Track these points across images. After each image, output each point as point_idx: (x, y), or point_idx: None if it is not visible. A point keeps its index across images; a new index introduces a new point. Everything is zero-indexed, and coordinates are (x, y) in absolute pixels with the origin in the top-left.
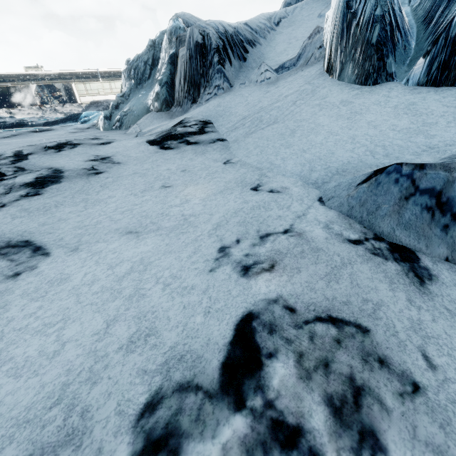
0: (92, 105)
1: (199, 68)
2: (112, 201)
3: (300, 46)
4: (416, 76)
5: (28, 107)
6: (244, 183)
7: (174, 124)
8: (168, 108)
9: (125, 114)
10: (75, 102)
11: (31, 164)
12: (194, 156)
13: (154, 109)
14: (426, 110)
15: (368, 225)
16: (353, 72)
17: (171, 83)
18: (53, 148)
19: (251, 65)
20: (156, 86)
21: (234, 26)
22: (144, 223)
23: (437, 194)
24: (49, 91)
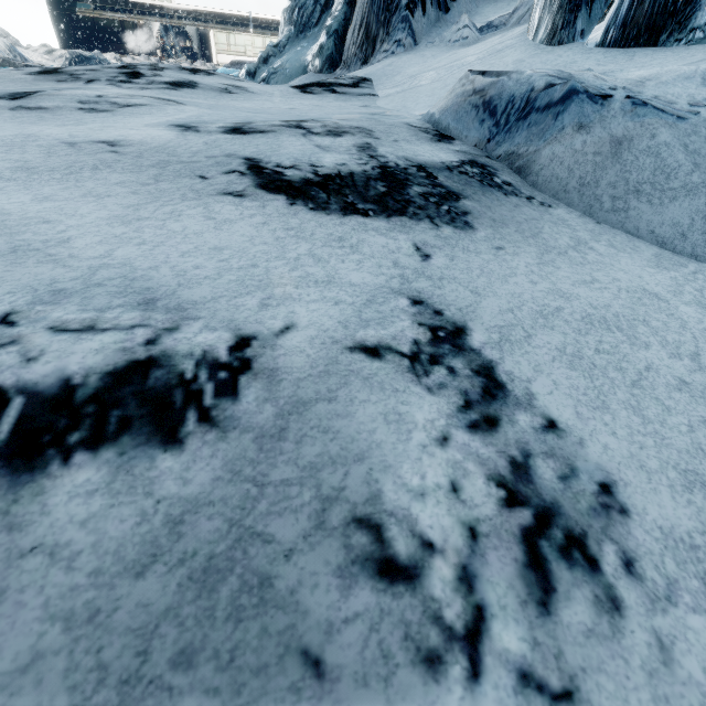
0: (232, 67)
1: (380, 12)
2: (240, 106)
3: None
4: (597, 34)
5: (145, 56)
6: (366, 113)
7: None
8: (331, 70)
9: (274, 71)
10: (209, 62)
11: (168, 75)
12: (334, 101)
13: (313, 69)
14: (578, 67)
15: (436, 126)
16: (547, 29)
17: (342, 34)
18: (188, 70)
19: (453, 19)
20: (322, 35)
21: None
22: (264, 113)
23: (484, 95)
24: (176, 38)
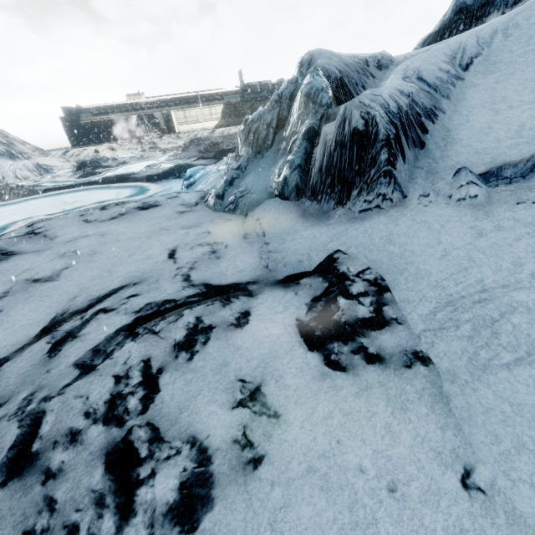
0: (192, 143)
1: (354, 162)
2: None
3: (520, 124)
4: None
5: (129, 141)
6: None
7: (321, 259)
8: (298, 197)
9: (241, 195)
10: (173, 132)
11: (166, 416)
12: (390, 415)
13: (279, 195)
14: None
15: None
16: None
17: (305, 165)
18: (184, 348)
19: (432, 154)
20: (285, 168)
21: (408, 92)
22: None
23: None
24: (148, 118)
